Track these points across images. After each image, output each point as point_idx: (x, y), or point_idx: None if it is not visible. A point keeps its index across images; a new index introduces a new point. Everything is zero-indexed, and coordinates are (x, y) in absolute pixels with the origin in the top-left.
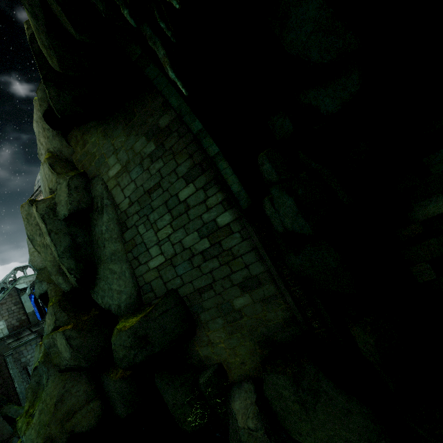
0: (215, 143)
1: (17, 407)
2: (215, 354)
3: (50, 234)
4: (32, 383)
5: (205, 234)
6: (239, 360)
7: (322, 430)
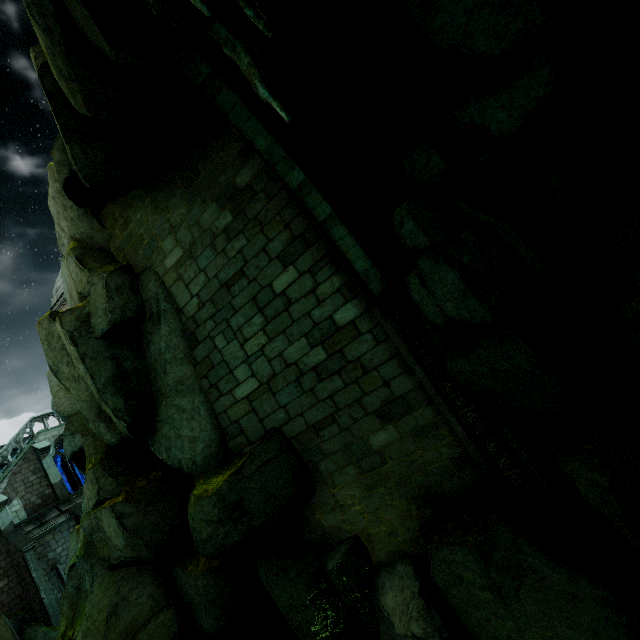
0: (326, 200)
1: (46, 628)
2: (347, 523)
3: (84, 361)
4: (69, 589)
5: (318, 340)
6: (385, 529)
7: (532, 630)
